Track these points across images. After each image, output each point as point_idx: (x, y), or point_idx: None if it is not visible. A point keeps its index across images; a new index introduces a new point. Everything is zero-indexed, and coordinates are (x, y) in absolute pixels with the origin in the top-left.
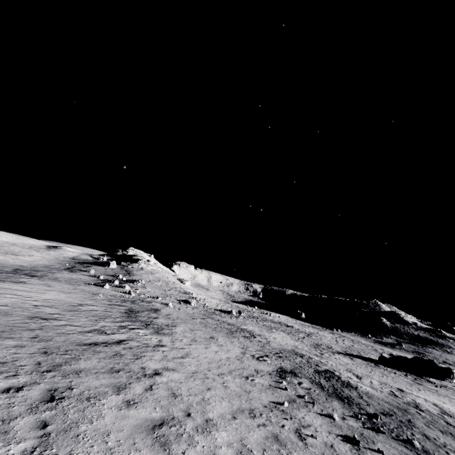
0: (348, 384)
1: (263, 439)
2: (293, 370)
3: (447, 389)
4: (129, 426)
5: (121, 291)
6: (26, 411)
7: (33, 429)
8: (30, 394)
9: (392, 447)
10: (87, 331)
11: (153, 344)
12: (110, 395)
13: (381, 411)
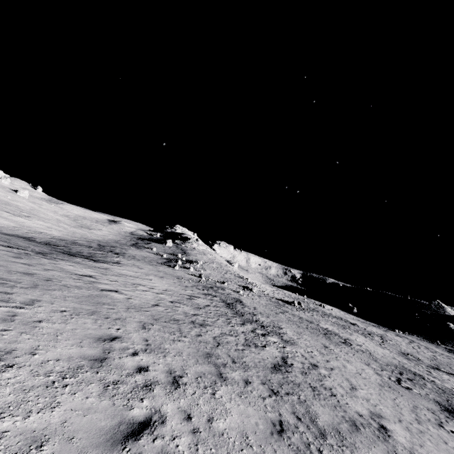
0: None
1: None
2: (453, 408)
3: None
4: None
5: (190, 274)
6: None
7: None
8: None
9: None
10: (246, 344)
11: (307, 363)
12: None
13: None
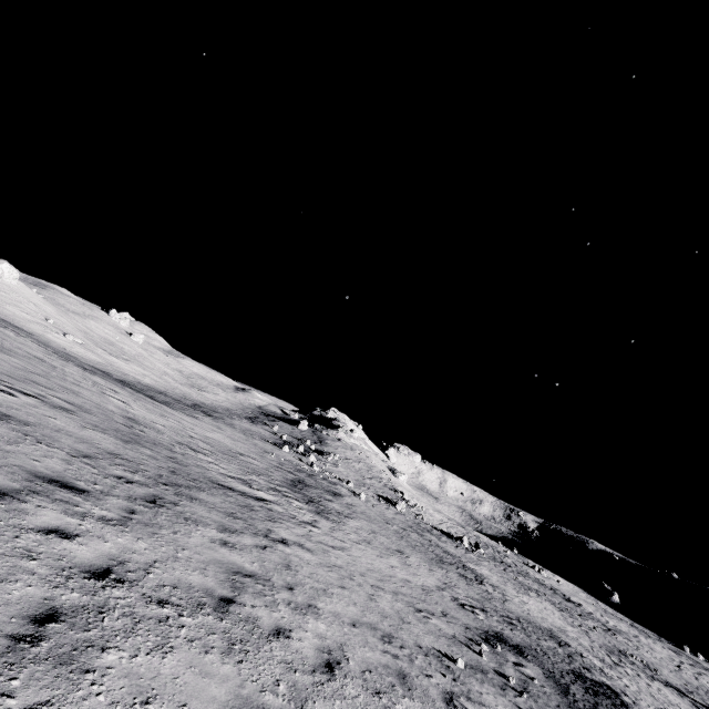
0: None
1: (378, 663)
2: (521, 647)
3: None
4: (211, 557)
5: (301, 460)
6: (125, 497)
7: (121, 509)
8: (137, 490)
9: None
10: (230, 476)
11: (302, 519)
12: (211, 528)
13: None
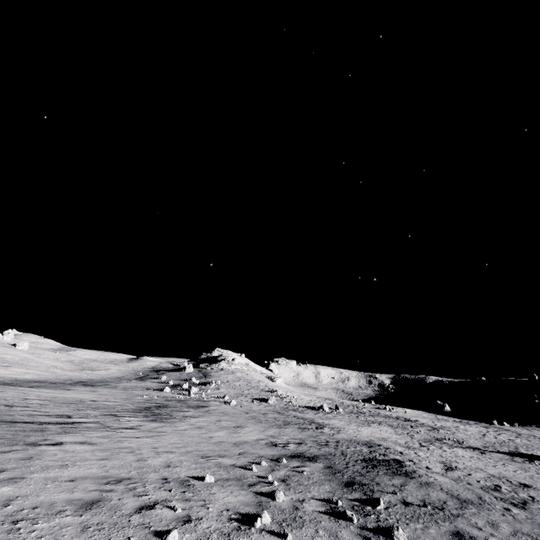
0: (405, 473)
1: (64, 500)
2: (317, 456)
3: None
4: None
5: (181, 394)
6: None
7: None
8: None
9: (330, 535)
10: (44, 415)
11: (119, 427)
12: None
13: (412, 501)
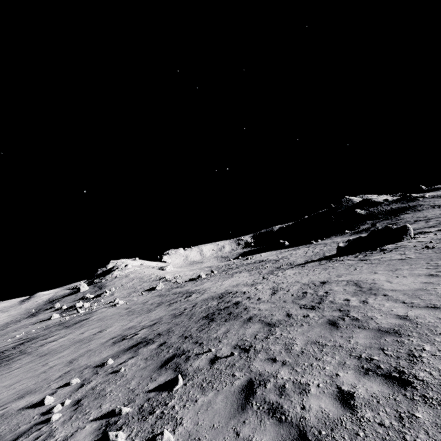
0: (236, 315)
1: None
2: (160, 334)
3: (397, 250)
4: None
5: (71, 314)
6: None
7: None
8: None
9: None
10: None
11: None
12: None
13: (223, 352)
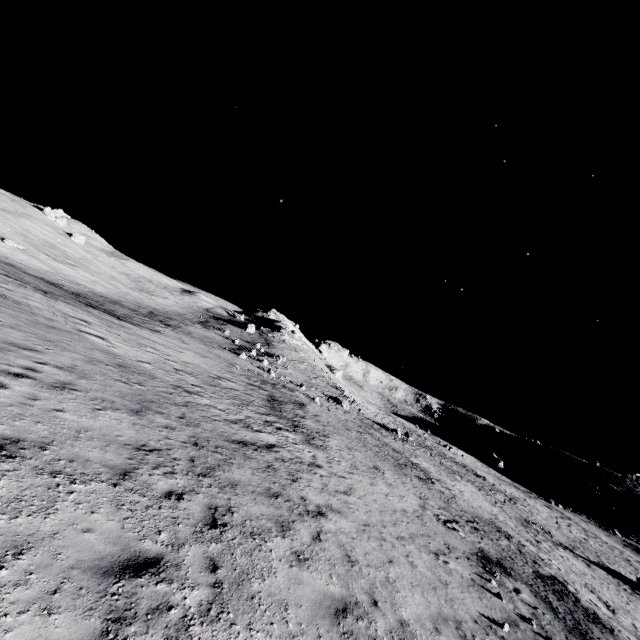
0: (595, 617)
1: None
2: (500, 561)
3: None
4: (307, 601)
5: (258, 367)
6: (192, 535)
7: (203, 568)
8: (192, 509)
9: None
10: (232, 421)
11: (307, 460)
12: (275, 536)
13: None
